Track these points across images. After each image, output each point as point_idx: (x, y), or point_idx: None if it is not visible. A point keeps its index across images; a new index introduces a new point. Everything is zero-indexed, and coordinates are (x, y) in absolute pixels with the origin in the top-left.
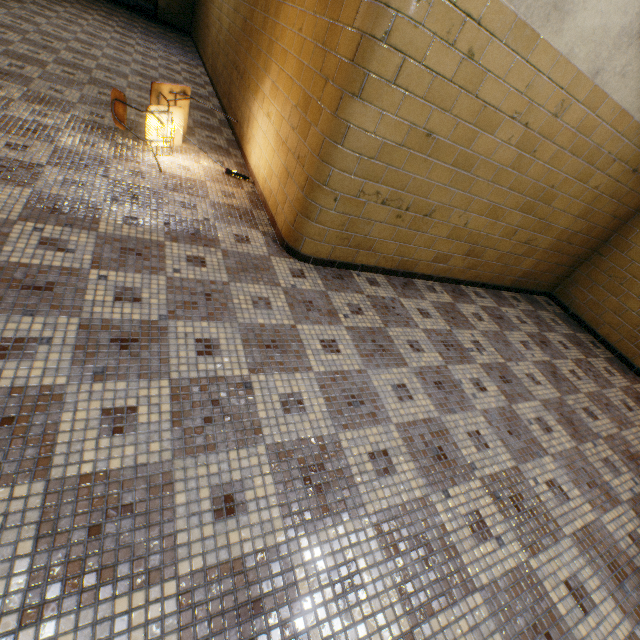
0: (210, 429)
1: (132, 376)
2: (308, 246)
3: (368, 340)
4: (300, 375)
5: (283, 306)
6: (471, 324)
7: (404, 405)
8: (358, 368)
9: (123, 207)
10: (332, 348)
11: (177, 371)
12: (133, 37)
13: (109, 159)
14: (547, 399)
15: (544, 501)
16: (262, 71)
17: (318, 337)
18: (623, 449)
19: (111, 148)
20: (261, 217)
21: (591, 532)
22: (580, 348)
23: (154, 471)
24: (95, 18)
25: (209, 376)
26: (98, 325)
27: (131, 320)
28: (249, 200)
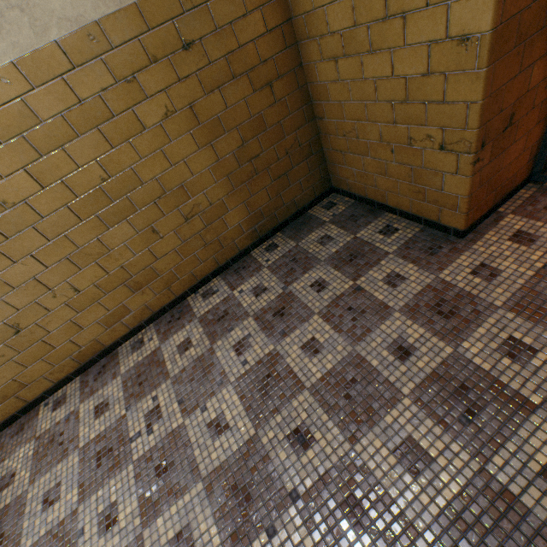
0: None
1: None
2: None
3: None
4: None
5: None
6: (165, 372)
7: None
8: None
9: None
10: None
11: None
12: None
13: None
14: (224, 461)
15: None
16: None
17: None
18: (341, 500)
19: None
20: None
21: None
22: (353, 265)
23: None
24: None
25: None
26: None
27: None
28: None
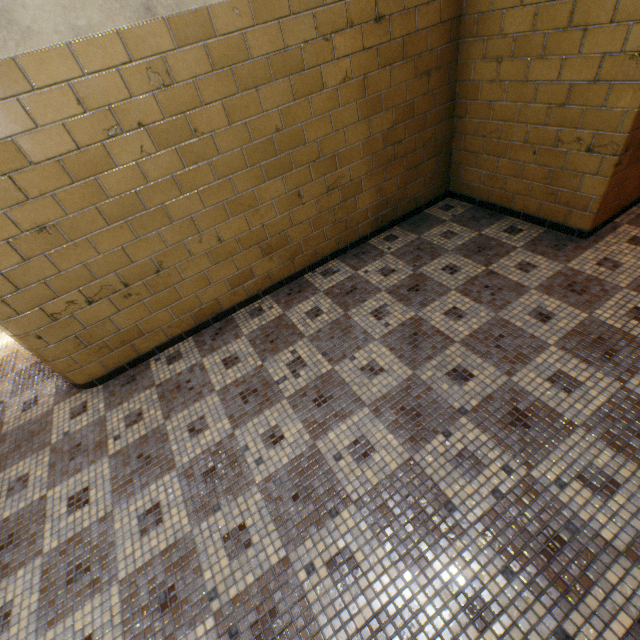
0: None
1: None
2: (76, 377)
3: (134, 458)
4: (24, 570)
5: (43, 473)
6: (299, 333)
7: (146, 539)
8: (103, 514)
9: None
10: (81, 501)
11: None
12: None
13: None
14: (386, 393)
15: (314, 600)
16: None
17: (70, 494)
18: (506, 411)
19: None
20: None
21: (383, 623)
22: (482, 255)
23: None
24: None
25: None
26: None
27: None
28: None
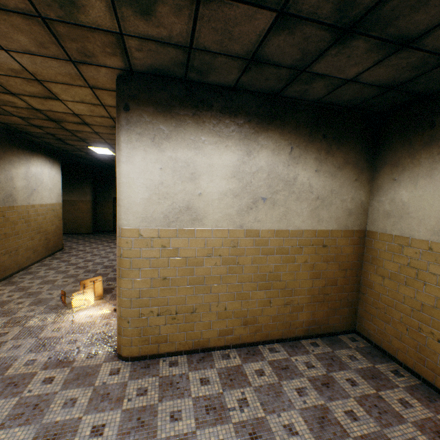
0: None
1: None
2: (124, 350)
3: (135, 418)
4: None
5: (85, 401)
6: (248, 381)
7: None
8: None
9: (32, 354)
10: (98, 431)
11: None
12: None
13: (48, 325)
14: None
15: None
16: None
17: (94, 423)
18: None
19: (54, 317)
20: None
21: None
22: (374, 381)
23: None
24: (104, 245)
25: None
26: None
27: None
28: None
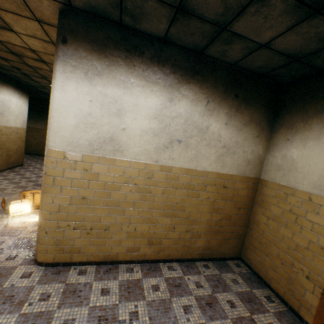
0: None
1: None
2: (40, 256)
3: (29, 323)
4: None
5: None
6: (143, 295)
7: None
8: None
9: None
10: None
11: None
12: None
13: None
14: None
15: None
16: None
17: None
18: None
19: None
20: None
21: None
22: (250, 304)
23: None
24: None
25: None
26: None
27: None
28: None
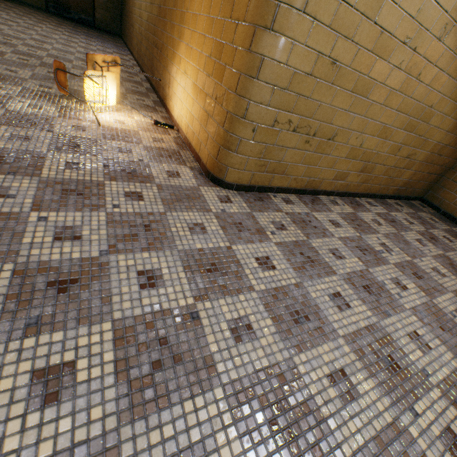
0: (160, 376)
1: (70, 323)
2: (231, 175)
3: (296, 253)
4: (243, 296)
5: (217, 229)
6: (374, 229)
7: (344, 314)
8: (294, 282)
9: (65, 154)
10: (267, 264)
11: (120, 309)
12: (77, 38)
13: (54, 118)
14: (456, 289)
15: None
16: (177, 39)
17: (253, 255)
18: None
19: (56, 110)
20: (187, 155)
21: None
22: None
23: (95, 450)
24: (48, 26)
25: (154, 310)
26: (34, 268)
27: (70, 259)
28: (175, 143)
